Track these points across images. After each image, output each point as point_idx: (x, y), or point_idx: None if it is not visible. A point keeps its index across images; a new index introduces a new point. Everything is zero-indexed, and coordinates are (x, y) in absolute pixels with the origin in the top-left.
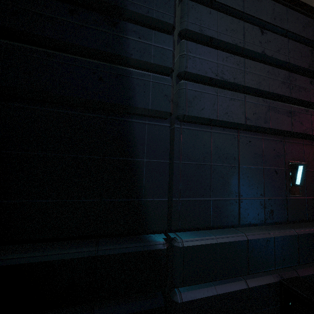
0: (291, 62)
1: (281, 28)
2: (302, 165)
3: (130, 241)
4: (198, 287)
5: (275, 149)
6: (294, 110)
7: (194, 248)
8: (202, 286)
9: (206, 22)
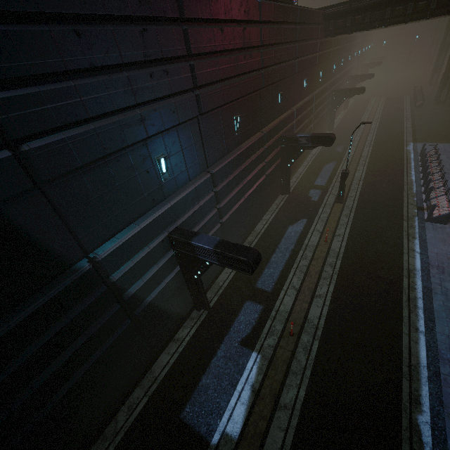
0: (125, 61)
1: (99, 14)
2: (164, 157)
3: (65, 278)
4: (123, 267)
5: (141, 154)
6: (144, 116)
7: (109, 254)
8: (125, 265)
9: (2, 56)
